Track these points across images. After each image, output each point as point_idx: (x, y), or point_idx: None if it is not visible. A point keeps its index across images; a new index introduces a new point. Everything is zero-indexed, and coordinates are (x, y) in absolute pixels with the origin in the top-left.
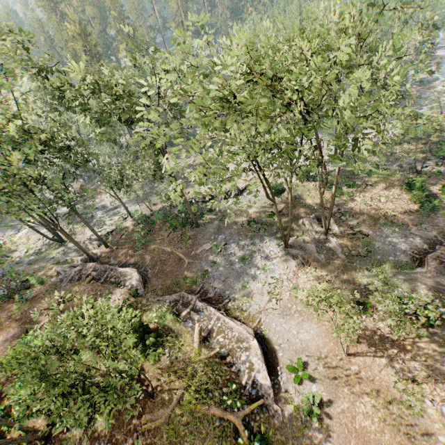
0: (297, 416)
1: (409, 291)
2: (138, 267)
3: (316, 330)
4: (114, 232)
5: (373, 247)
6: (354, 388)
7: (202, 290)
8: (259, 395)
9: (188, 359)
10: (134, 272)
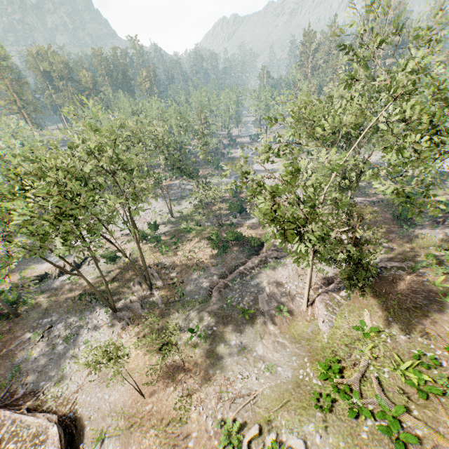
0: None
1: (198, 321)
2: None
3: (127, 385)
4: None
5: (186, 291)
6: (145, 426)
7: (9, 393)
8: None
9: None
10: None
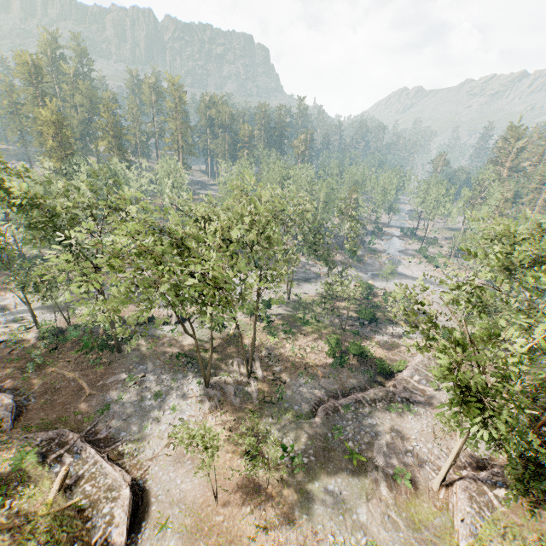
0: None
1: (294, 439)
2: (18, 394)
3: (201, 479)
4: (4, 344)
5: (286, 395)
6: (211, 539)
7: (93, 429)
8: None
9: (35, 513)
10: (9, 399)
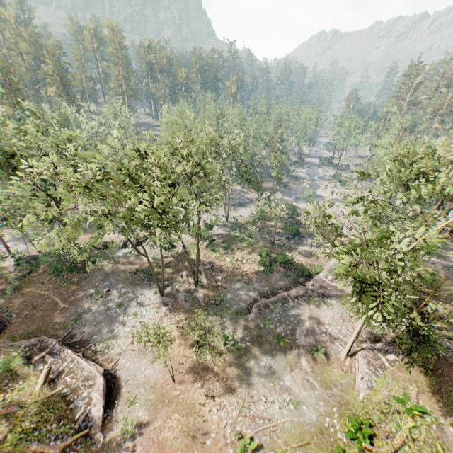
0: (116, 439)
1: (234, 331)
2: (1, 311)
3: (161, 366)
4: None
5: (226, 298)
6: (171, 408)
7: (69, 335)
8: (88, 427)
9: (25, 401)
10: None
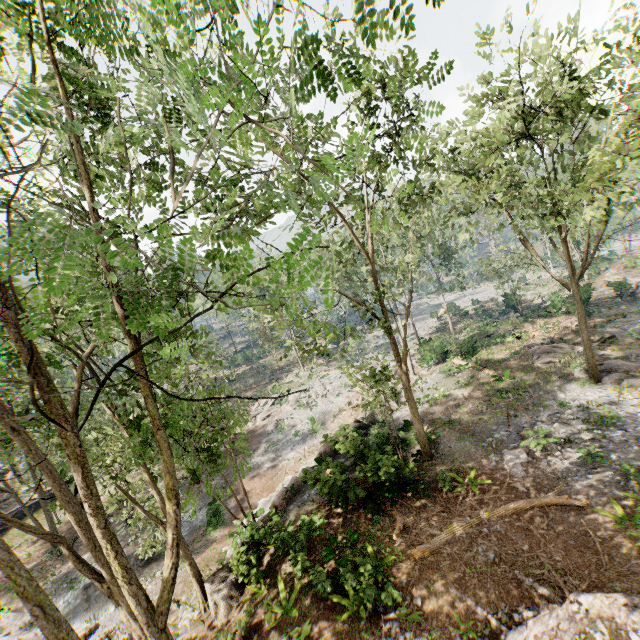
0: None
1: None
2: None
3: None
4: None
5: None
6: None
7: None
8: None
9: None
10: (572, 602)
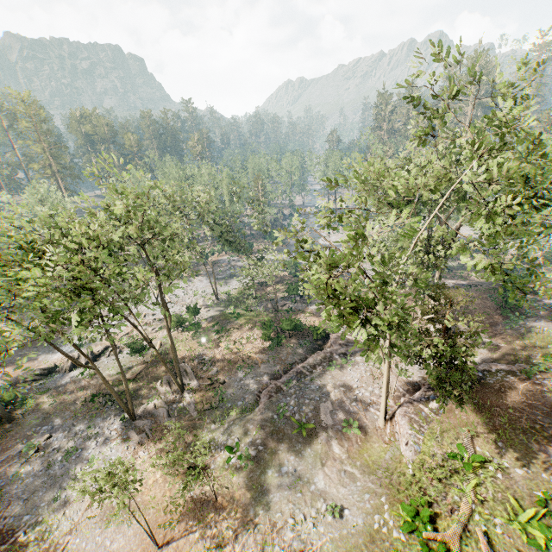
0: None
1: (240, 436)
2: None
3: (136, 526)
4: None
5: (227, 395)
6: None
7: None
8: None
9: None
10: None
